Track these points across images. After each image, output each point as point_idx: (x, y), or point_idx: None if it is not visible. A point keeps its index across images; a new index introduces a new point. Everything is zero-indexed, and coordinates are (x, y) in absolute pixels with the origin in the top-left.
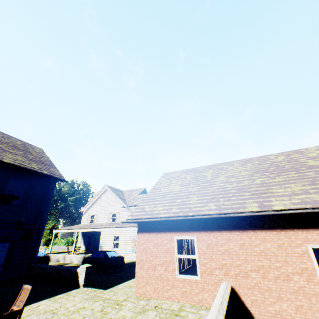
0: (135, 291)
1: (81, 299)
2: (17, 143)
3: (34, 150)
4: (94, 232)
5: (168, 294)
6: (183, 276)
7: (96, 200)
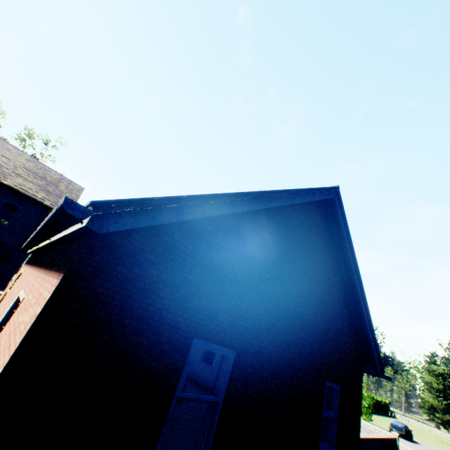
0: None
1: None
2: (53, 176)
3: (68, 186)
4: None
5: None
6: None
7: None
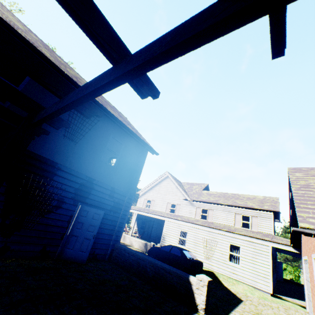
0: None
1: None
2: (110, 104)
3: (123, 116)
4: (149, 218)
5: None
6: None
7: (155, 185)
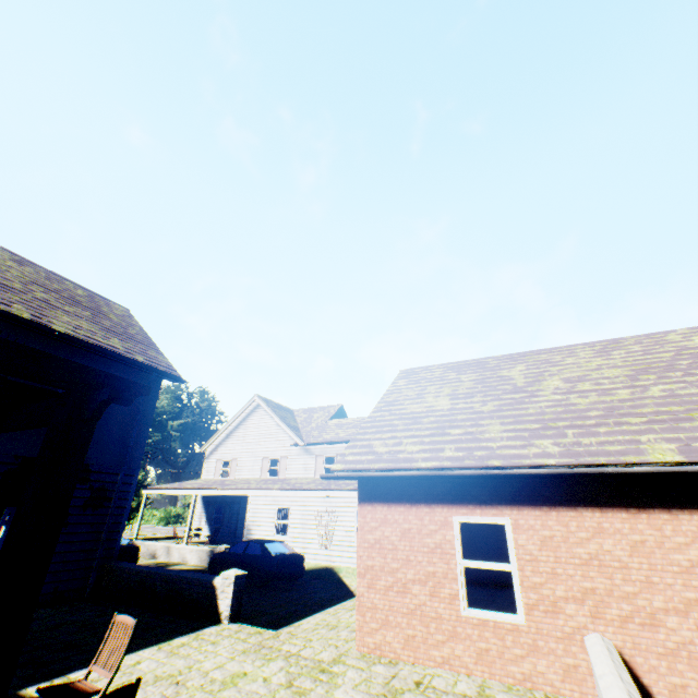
0: (357, 640)
1: (233, 651)
2: (78, 293)
3: (113, 311)
4: (231, 498)
5: (442, 653)
6: (478, 612)
7: (236, 427)
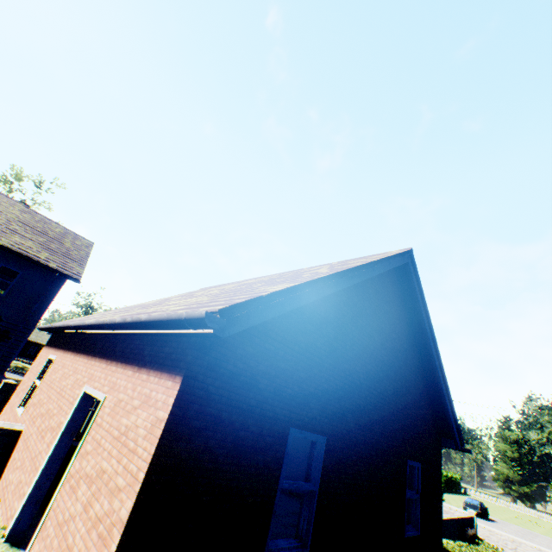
0: None
1: None
2: (54, 230)
3: (74, 242)
4: None
5: None
6: (21, 409)
7: None
